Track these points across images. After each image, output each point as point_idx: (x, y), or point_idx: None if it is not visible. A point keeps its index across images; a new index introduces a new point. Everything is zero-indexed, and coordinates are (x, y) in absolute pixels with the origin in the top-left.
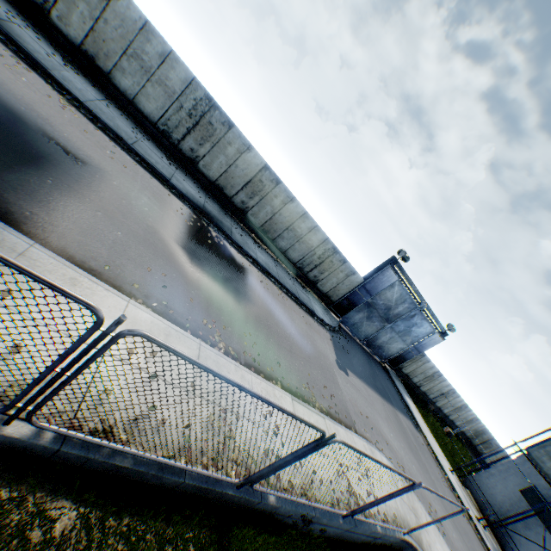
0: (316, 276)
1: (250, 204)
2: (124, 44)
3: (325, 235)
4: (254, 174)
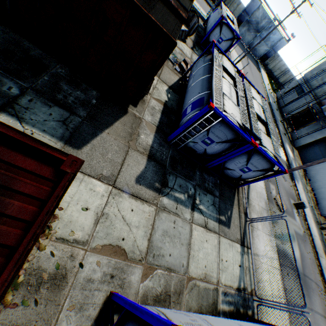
0: None
1: None
2: None
3: None
4: None
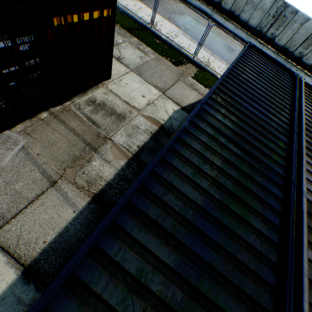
0: None
1: (305, 53)
2: (246, 0)
3: None
4: (309, 34)
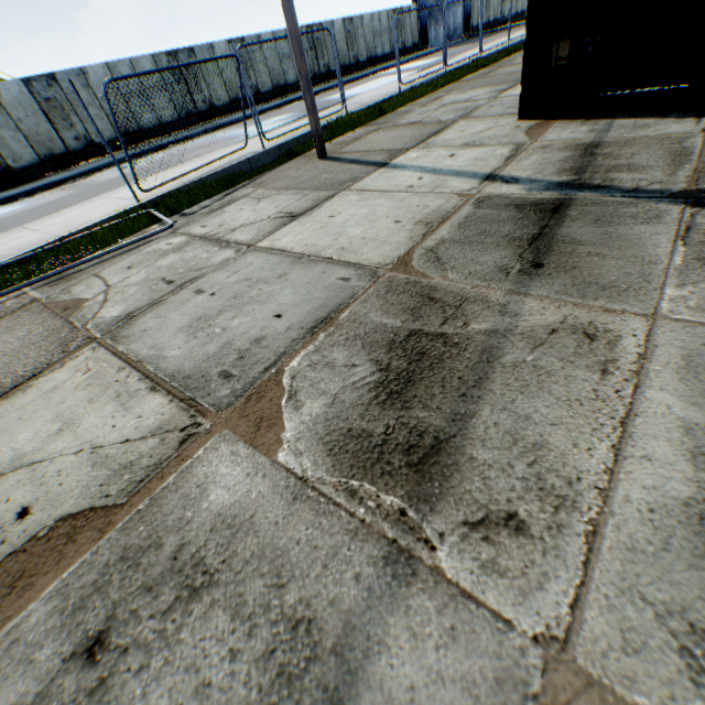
0: (402, 44)
1: (356, 54)
2: (277, 60)
3: (385, 12)
4: (344, 35)
